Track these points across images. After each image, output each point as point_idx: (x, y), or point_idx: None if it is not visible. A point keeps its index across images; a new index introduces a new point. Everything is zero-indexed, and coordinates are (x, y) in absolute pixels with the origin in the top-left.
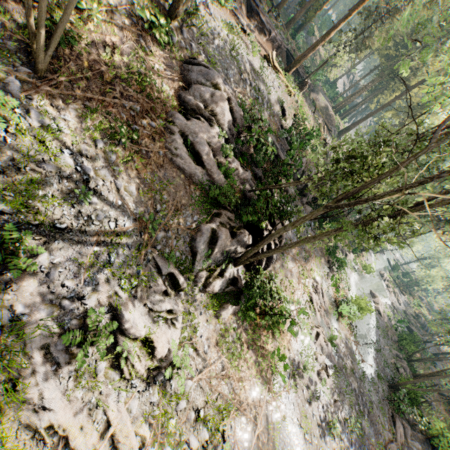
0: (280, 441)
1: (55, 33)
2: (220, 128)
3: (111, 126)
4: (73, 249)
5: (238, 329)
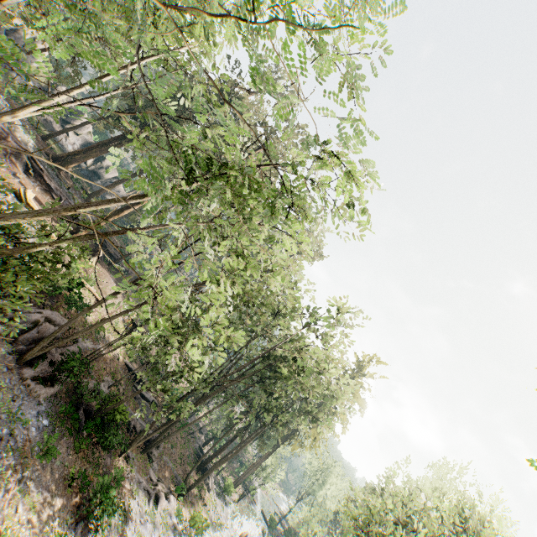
0: None
1: None
2: None
3: None
4: None
5: None
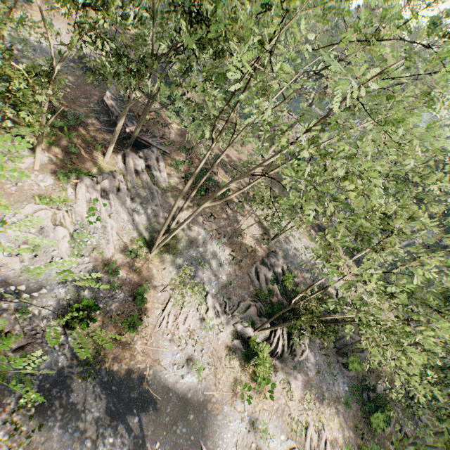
0: (220, 421)
1: (234, 236)
2: (273, 273)
3: (235, 256)
4: (210, 273)
5: (237, 357)
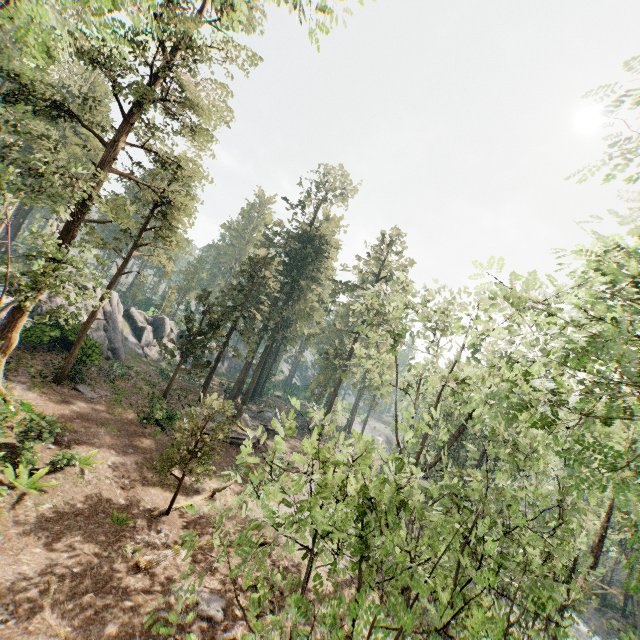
0: None
1: None
2: None
3: None
4: None
5: None
